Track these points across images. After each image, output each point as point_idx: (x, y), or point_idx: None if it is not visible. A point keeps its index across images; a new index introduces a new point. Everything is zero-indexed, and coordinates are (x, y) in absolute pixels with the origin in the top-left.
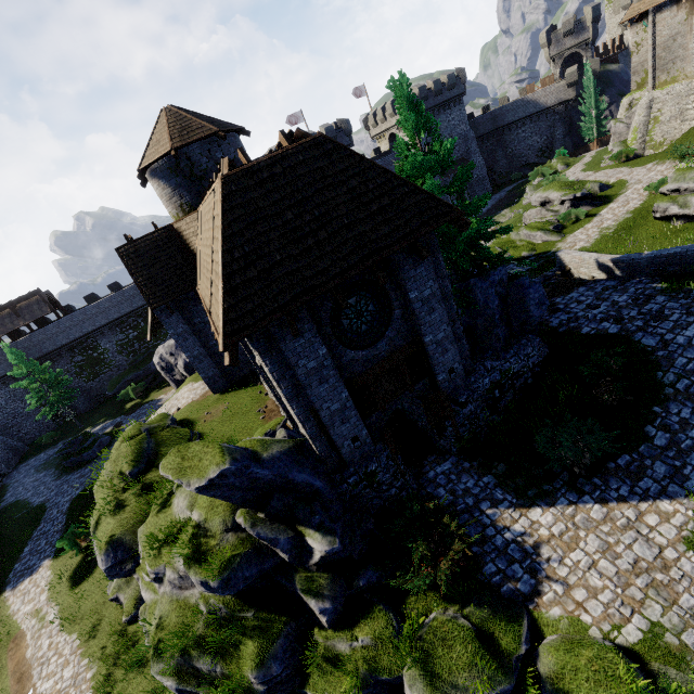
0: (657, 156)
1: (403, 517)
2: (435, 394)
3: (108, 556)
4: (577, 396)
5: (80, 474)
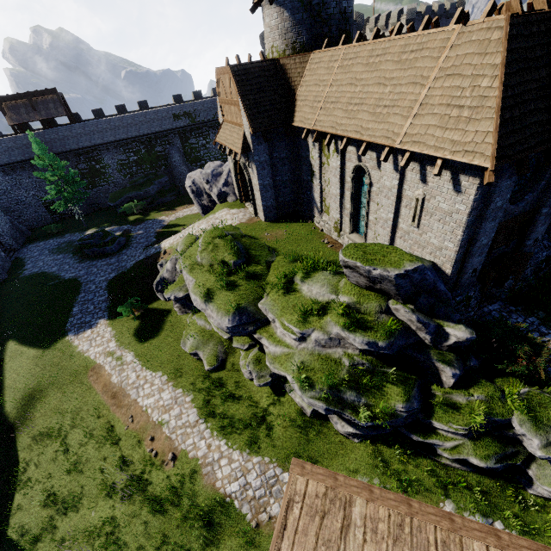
0: None
1: (475, 332)
2: (522, 253)
3: (234, 318)
4: None
5: (107, 262)
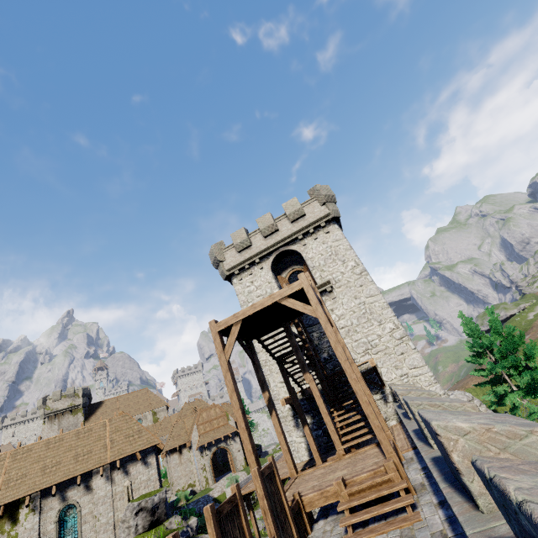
0: None
1: None
2: None
3: None
4: None
5: None
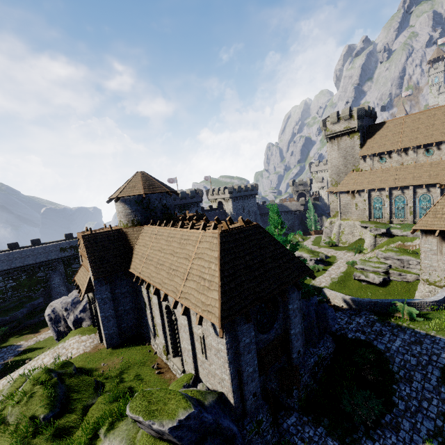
0: (345, 248)
1: None
2: (292, 366)
3: None
4: (355, 375)
5: None
